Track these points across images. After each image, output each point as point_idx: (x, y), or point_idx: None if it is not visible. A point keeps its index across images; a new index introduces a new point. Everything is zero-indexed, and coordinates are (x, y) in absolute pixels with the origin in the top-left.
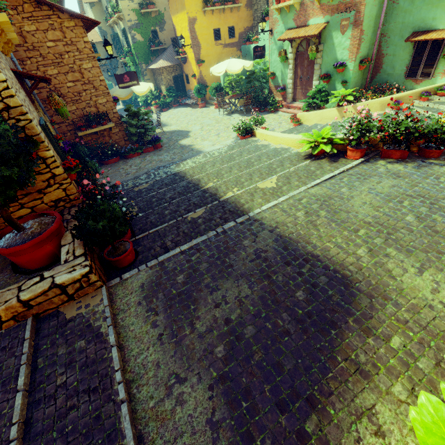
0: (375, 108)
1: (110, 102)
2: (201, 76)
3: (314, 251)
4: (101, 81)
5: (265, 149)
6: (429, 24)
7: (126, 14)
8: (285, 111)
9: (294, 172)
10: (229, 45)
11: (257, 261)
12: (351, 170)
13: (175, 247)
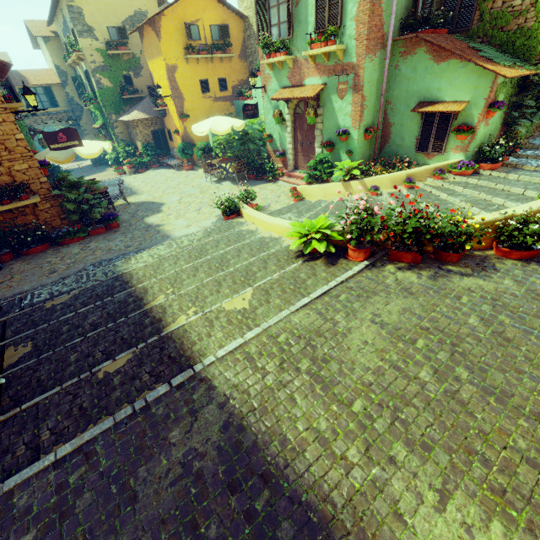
0: (386, 185)
1: (34, 168)
2: (186, 132)
3: (281, 453)
4: (19, 140)
5: (250, 238)
6: (435, 95)
7: (88, 55)
8: (286, 181)
9: (277, 282)
10: (221, 99)
11: (183, 482)
12: (352, 280)
13: (53, 445)
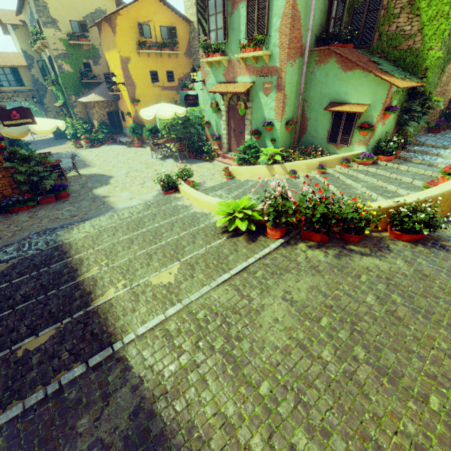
0: (302, 169)
1: None
2: (137, 115)
3: (187, 443)
4: None
5: (184, 212)
6: (342, 97)
7: (51, 43)
8: (221, 161)
9: (203, 257)
10: (168, 88)
11: None
12: (268, 257)
13: None
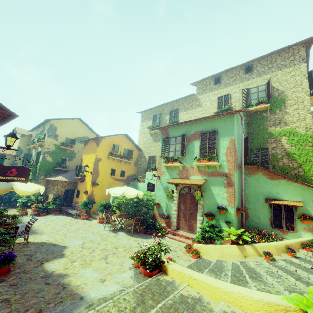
0: (272, 251)
1: None
2: (92, 193)
3: None
4: None
5: (205, 312)
6: (275, 195)
7: (47, 144)
8: (172, 237)
9: None
10: (119, 180)
11: None
12: None
13: None
